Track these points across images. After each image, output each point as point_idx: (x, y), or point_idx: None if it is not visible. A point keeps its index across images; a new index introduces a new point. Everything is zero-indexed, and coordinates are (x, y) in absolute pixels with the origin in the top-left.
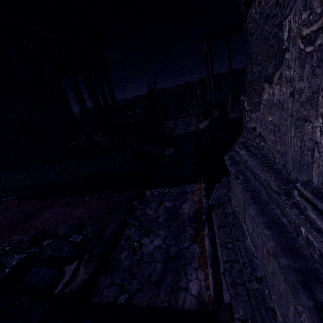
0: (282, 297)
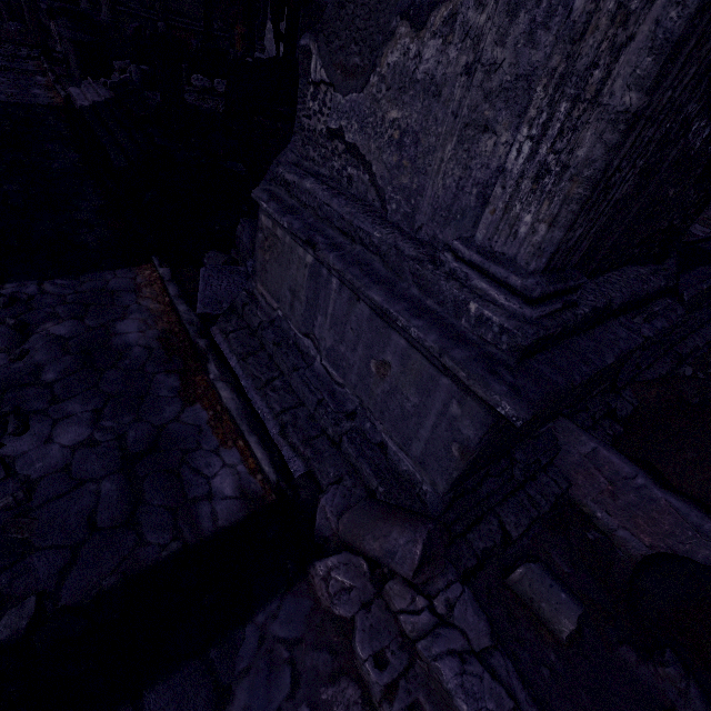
0: (408, 417)
